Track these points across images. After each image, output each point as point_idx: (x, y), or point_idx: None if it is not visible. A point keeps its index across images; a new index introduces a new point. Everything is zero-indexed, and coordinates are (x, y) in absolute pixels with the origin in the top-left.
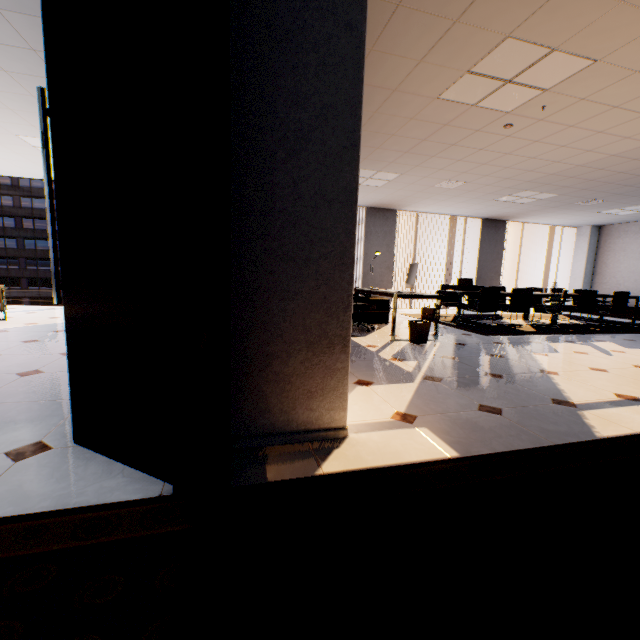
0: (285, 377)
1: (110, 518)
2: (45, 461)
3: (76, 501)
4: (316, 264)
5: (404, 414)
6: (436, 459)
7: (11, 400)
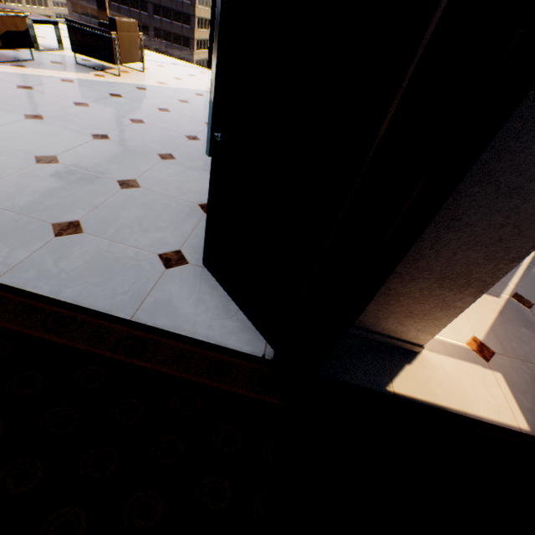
0: (395, 294)
1: (230, 366)
2: (184, 277)
3: (207, 334)
4: (523, 198)
5: (481, 344)
6: (504, 424)
7: (157, 189)
